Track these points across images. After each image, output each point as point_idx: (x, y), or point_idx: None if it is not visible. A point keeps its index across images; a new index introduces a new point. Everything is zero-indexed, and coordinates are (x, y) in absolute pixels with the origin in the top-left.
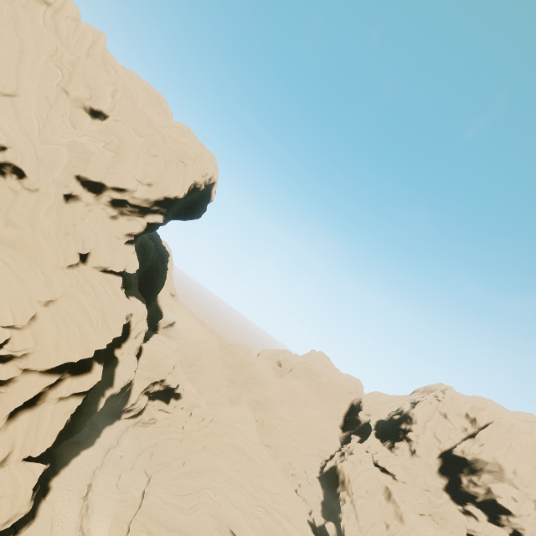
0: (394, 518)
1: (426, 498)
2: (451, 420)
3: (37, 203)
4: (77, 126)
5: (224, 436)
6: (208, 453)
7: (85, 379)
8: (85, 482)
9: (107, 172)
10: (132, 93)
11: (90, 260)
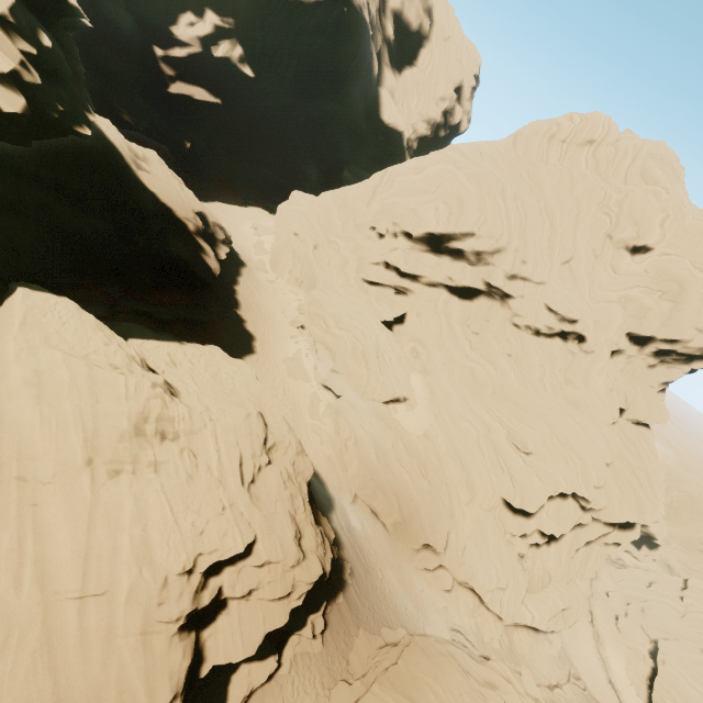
0: None
1: None
2: None
3: (590, 364)
4: (616, 269)
5: None
6: None
7: (628, 534)
8: (586, 607)
9: (661, 325)
10: (679, 205)
11: (626, 412)
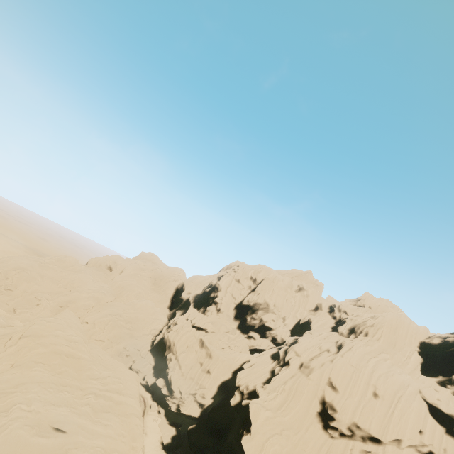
0: (206, 357)
1: (227, 337)
2: (242, 283)
3: None
4: None
5: (39, 347)
6: (18, 370)
7: None
8: None
9: None
10: None
11: None
